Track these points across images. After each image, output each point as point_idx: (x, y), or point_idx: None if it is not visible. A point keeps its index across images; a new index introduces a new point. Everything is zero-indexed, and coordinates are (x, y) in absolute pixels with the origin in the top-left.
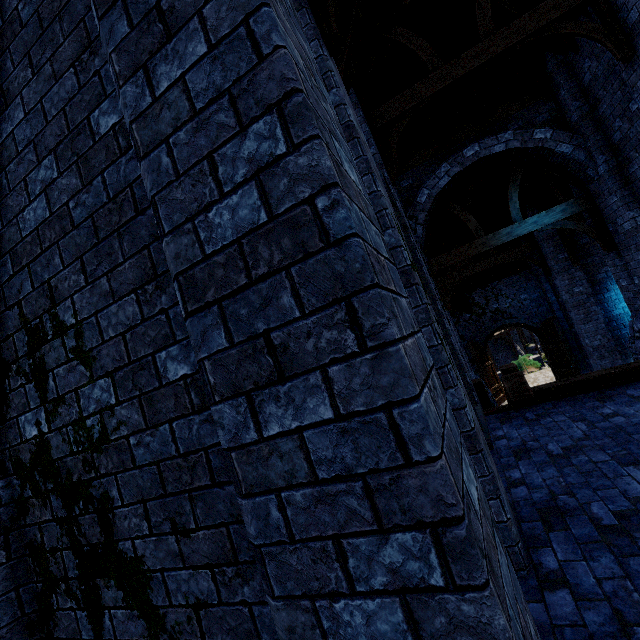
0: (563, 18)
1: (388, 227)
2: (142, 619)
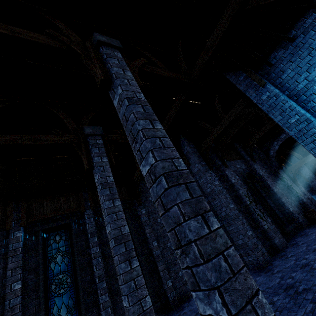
0: None
1: (243, 198)
2: None
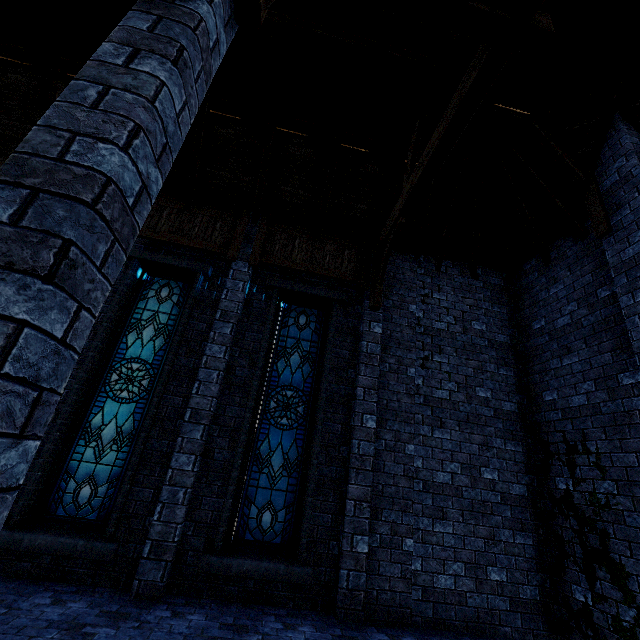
0: None
1: None
2: (620, 592)
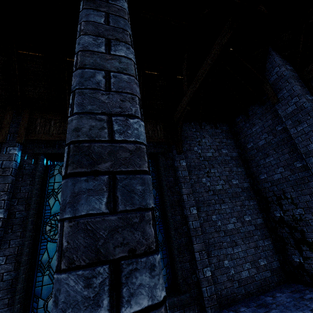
0: None
1: None
2: None
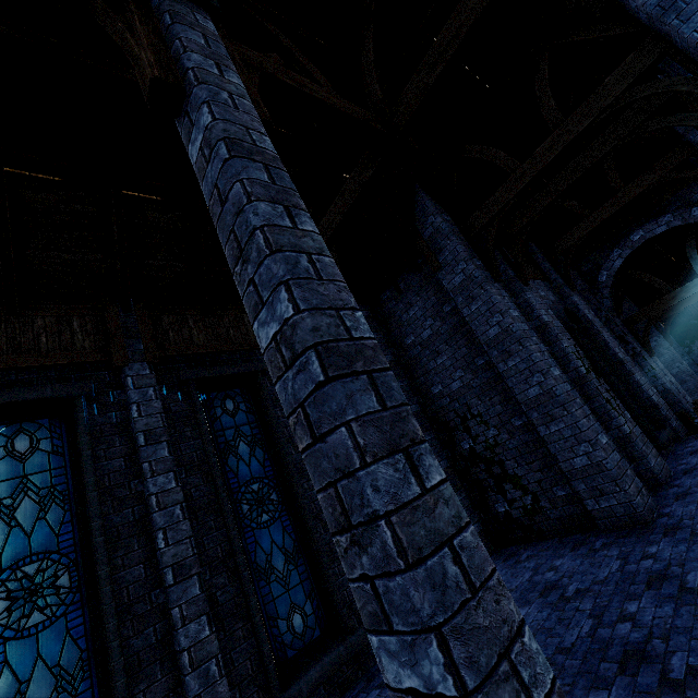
0: (674, 168)
1: (571, 361)
2: (521, 490)
